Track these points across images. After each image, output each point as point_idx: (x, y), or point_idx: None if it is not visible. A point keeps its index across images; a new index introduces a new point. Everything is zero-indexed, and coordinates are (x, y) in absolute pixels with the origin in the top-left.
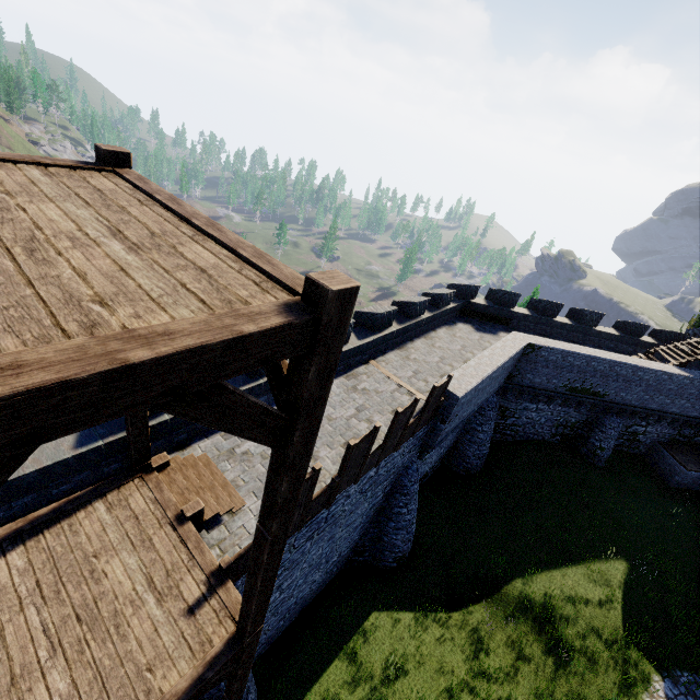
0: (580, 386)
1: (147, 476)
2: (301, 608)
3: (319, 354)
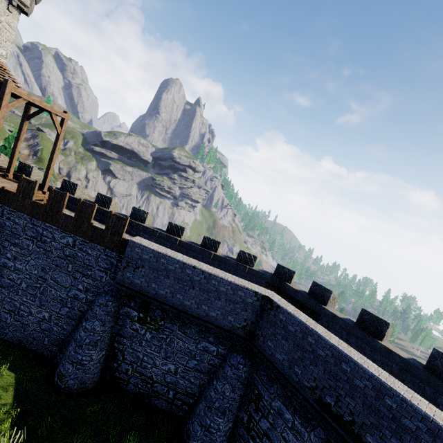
0: (334, 405)
1: (39, 191)
2: (21, 337)
3: (2, 88)
